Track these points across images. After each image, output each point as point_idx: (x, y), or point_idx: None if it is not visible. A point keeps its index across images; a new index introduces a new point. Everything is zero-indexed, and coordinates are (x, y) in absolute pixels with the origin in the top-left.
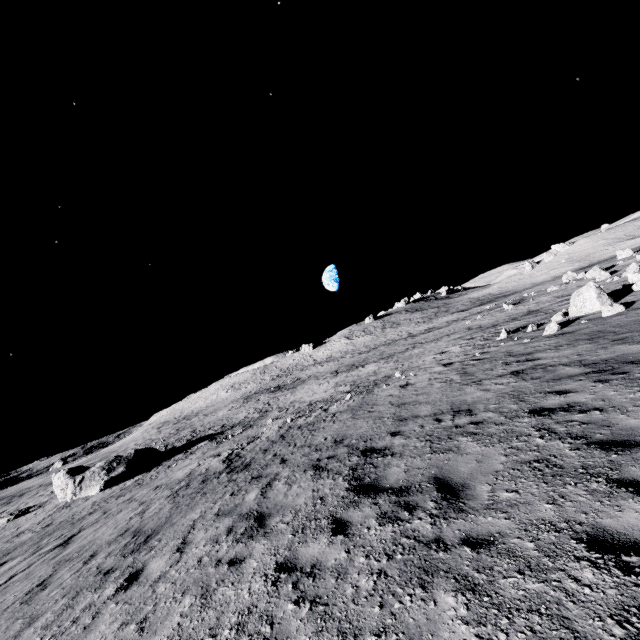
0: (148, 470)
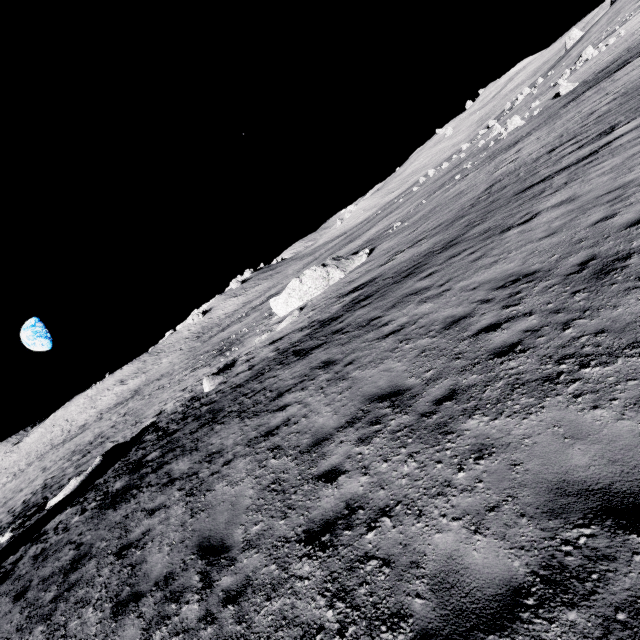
0: (371, 250)
